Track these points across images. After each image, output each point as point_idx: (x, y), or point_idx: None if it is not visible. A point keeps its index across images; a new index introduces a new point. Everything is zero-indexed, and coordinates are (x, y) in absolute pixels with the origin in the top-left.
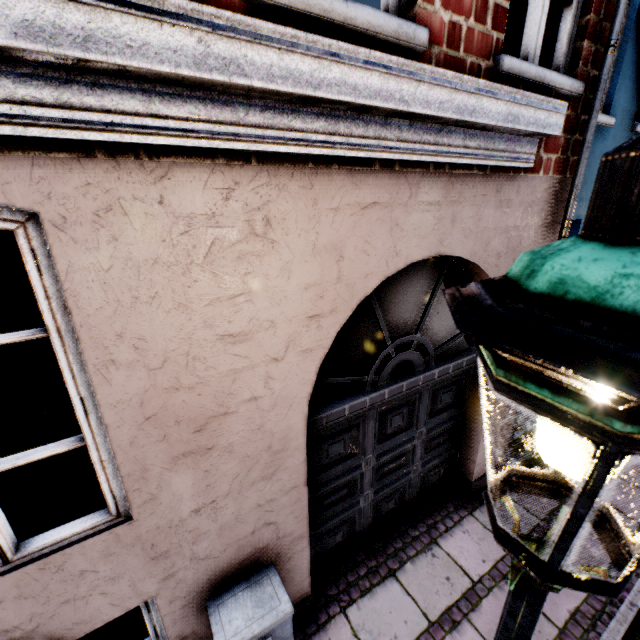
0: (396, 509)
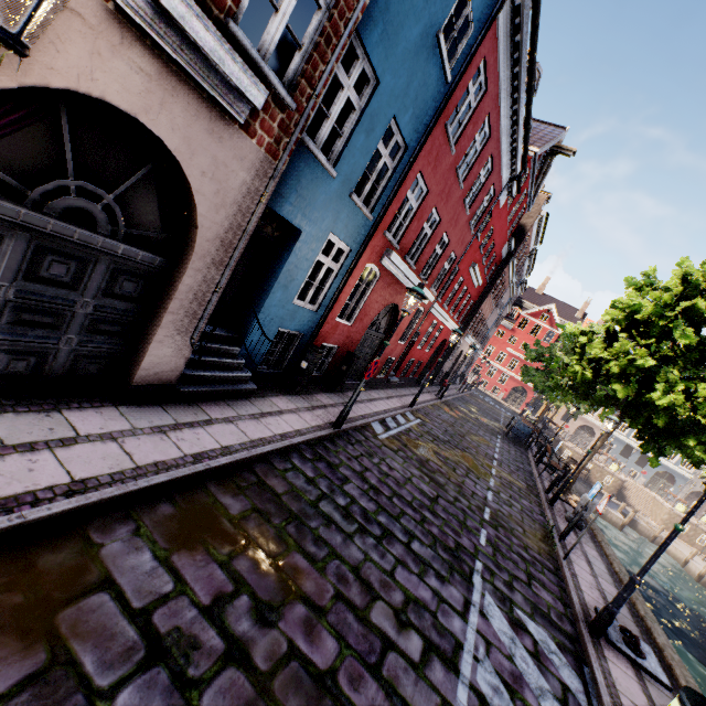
0: (27, 377)
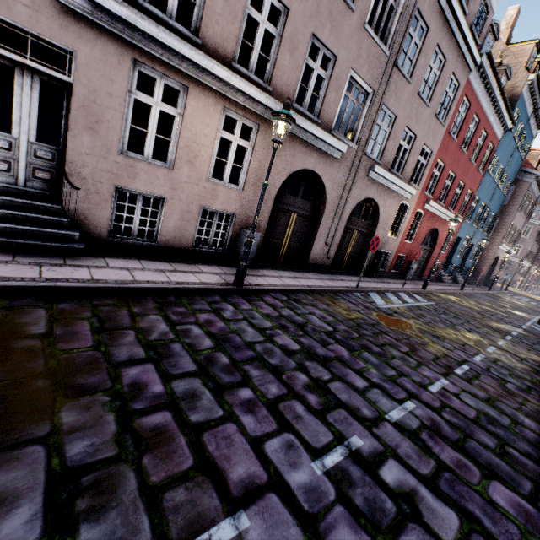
0: None
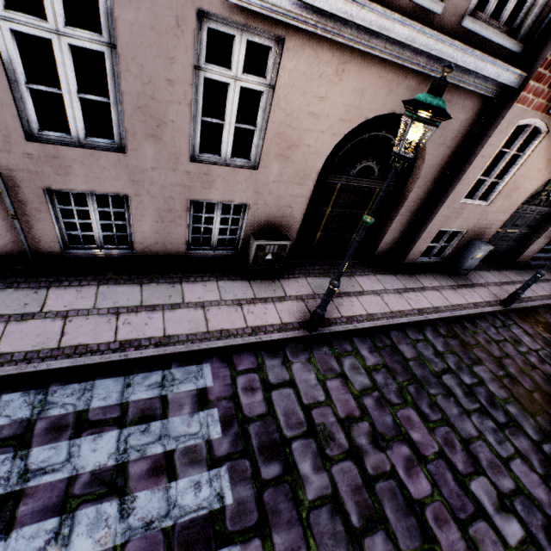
0: (488, 257)
